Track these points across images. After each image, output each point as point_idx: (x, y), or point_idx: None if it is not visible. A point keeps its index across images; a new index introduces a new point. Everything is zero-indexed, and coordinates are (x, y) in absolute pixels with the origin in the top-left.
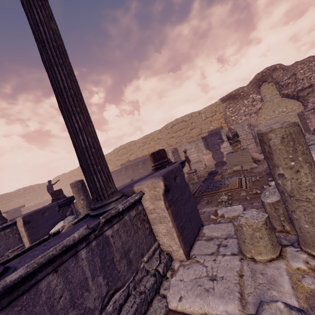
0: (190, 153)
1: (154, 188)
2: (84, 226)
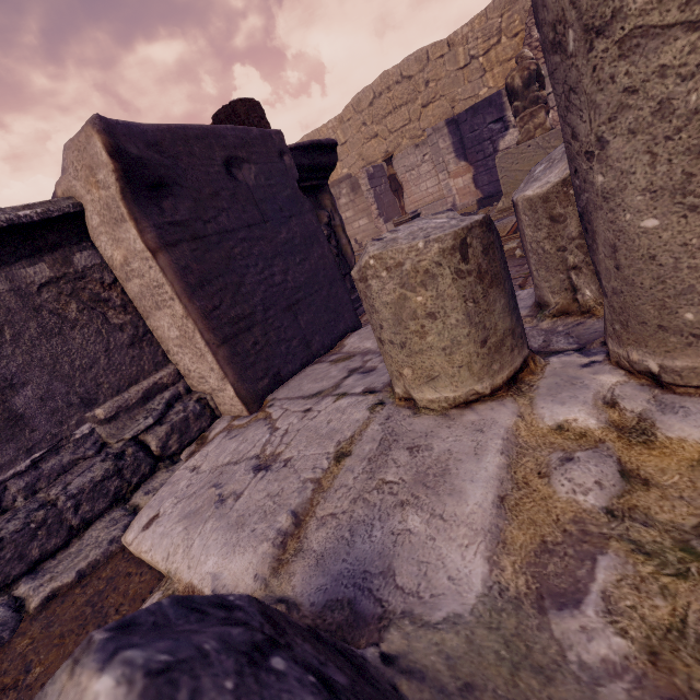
0: (419, 178)
1: (91, 173)
2: None
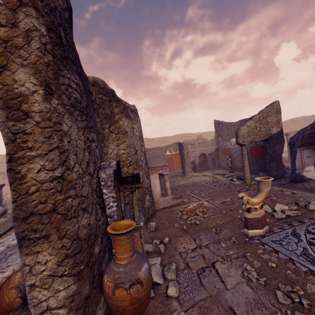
0: None
1: None
2: None
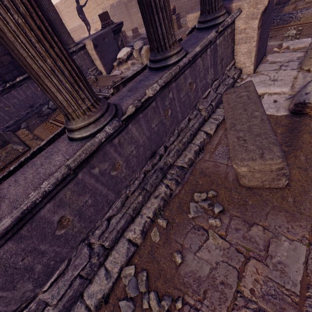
0: None
1: (255, 5)
2: (213, 31)
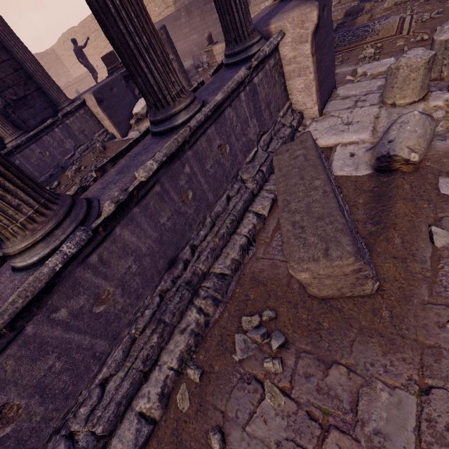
0: None
1: (301, 23)
2: (243, 67)
